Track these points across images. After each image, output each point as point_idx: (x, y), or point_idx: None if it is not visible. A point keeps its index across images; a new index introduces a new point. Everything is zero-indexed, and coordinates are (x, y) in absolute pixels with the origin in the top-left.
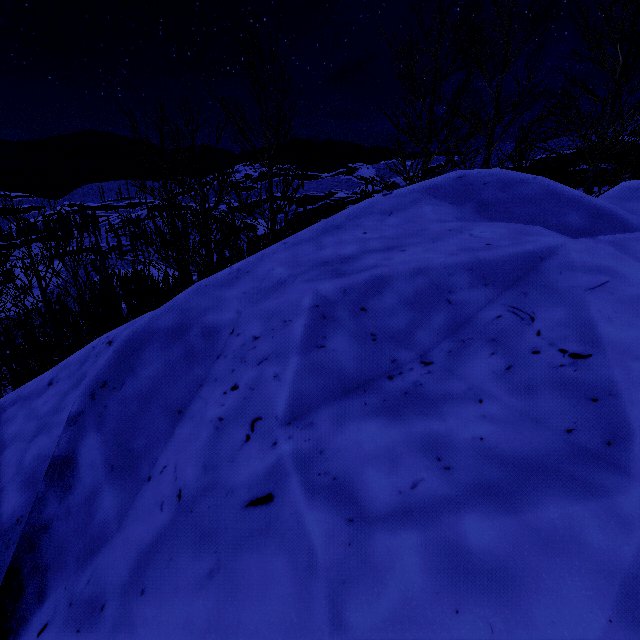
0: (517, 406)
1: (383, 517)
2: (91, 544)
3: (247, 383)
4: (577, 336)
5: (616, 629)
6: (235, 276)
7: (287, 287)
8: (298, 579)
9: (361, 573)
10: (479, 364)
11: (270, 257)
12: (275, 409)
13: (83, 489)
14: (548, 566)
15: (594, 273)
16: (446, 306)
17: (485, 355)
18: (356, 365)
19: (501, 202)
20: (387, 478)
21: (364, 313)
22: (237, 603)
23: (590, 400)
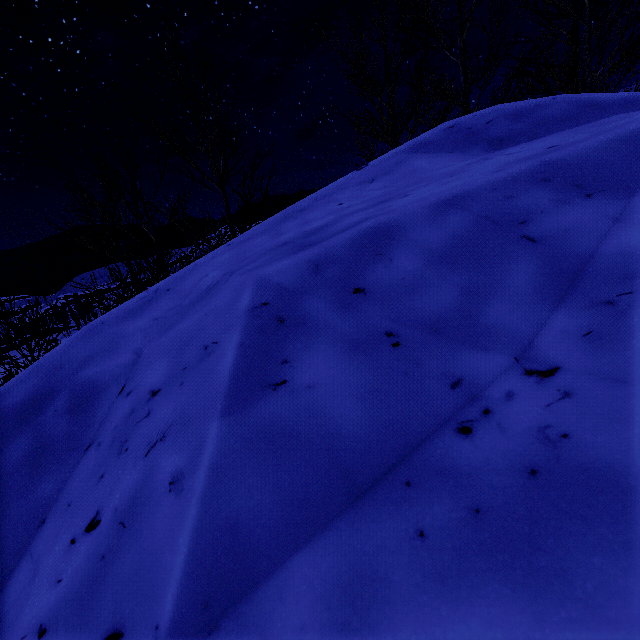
0: None
1: None
2: None
3: (116, 508)
4: None
5: None
6: (148, 299)
7: (217, 289)
8: None
9: None
10: None
11: (205, 264)
12: (157, 597)
13: None
14: None
15: None
16: (527, 247)
17: None
18: (367, 412)
19: (521, 132)
20: None
21: (361, 297)
22: None
23: None
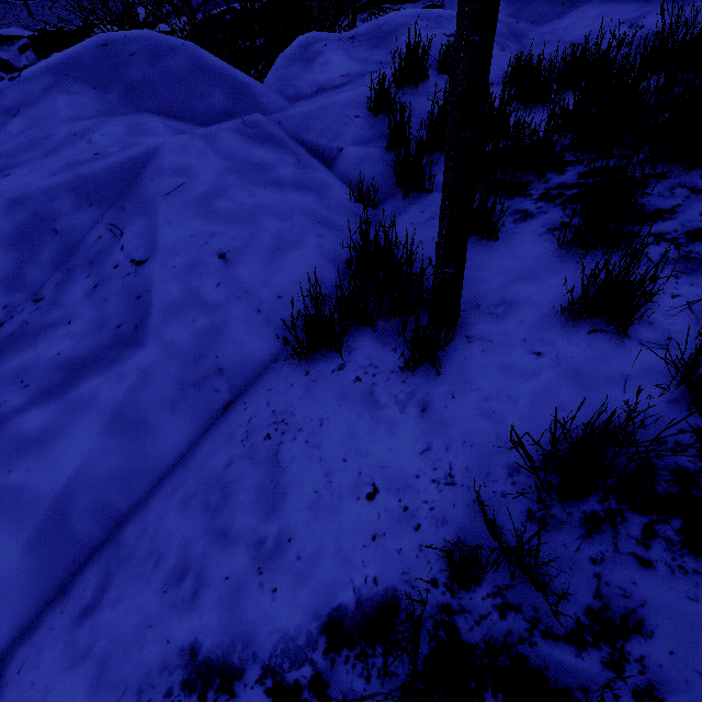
0: (94, 318)
1: None
2: None
3: None
4: (145, 244)
5: (100, 437)
6: None
7: None
8: None
9: None
10: (77, 289)
11: None
12: None
13: None
14: (72, 421)
15: (176, 176)
16: (53, 237)
17: (83, 279)
18: None
19: (149, 83)
20: None
21: None
22: None
23: (137, 299)
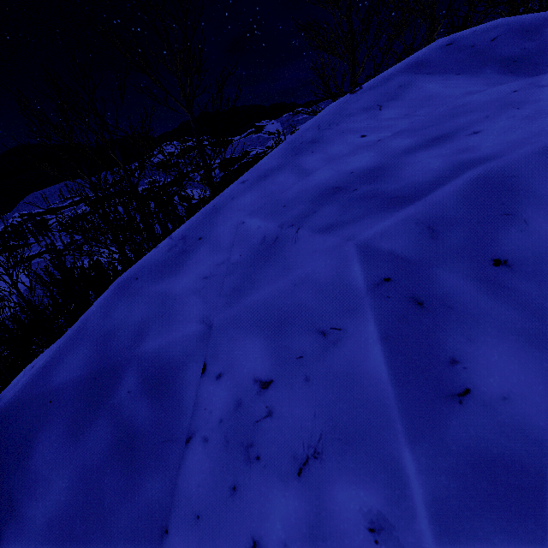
0: None
1: None
2: None
3: (288, 546)
4: None
5: None
6: (181, 250)
7: (288, 250)
8: None
9: None
10: None
11: (229, 206)
12: None
13: None
14: None
15: None
16: None
17: None
18: None
19: (537, 51)
20: None
21: (507, 271)
22: None
23: None
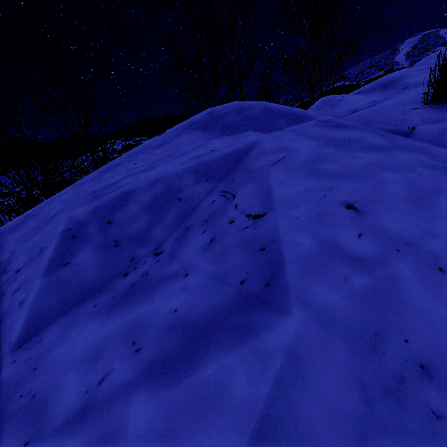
0: (211, 271)
1: (59, 428)
2: None
3: None
4: (259, 201)
5: None
6: (22, 221)
7: (53, 219)
8: None
9: None
10: (193, 243)
11: (57, 199)
12: (11, 336)
13: None
14: (192, 434)
15: (277, 153)
16: (177, 203)
17: (199, 235)
18: (97, 272)
19: (236, 123)
20: (82, 379)
21: (110, 225)
22: None
23: (260, 250)
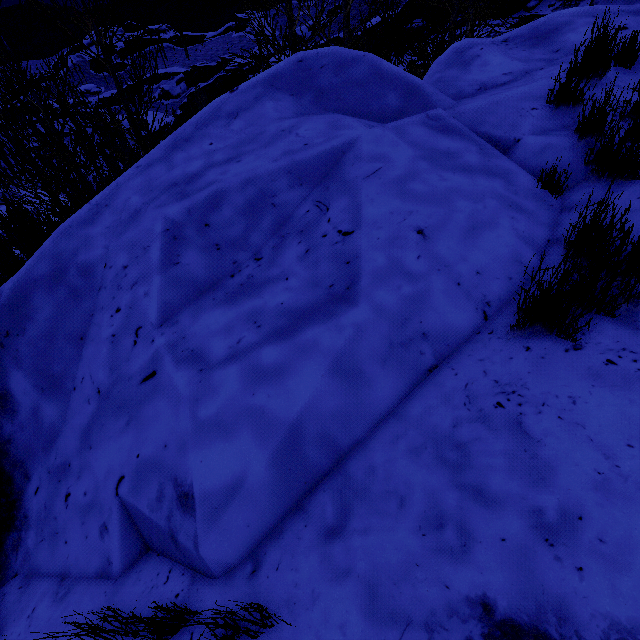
0: (307, 277)
1: (220, 363)
2: (48, 439)
3: (126, 305)
4: (350, 218)
5: (324, 378)
6: (95, 212)
7: (142, 216)
8: (174, 407)
9: (206, 393)
10: (290, 252)
11: (125, 185)
12: (150, 318)
13: (26, 410)
14: (300, 361)
15: (374, 162)
16: (272, 209)
17: (295, 245)
18: (206, 272)
19: (335, 88)
20: (224, 342)
21: (208, 228)
22: (144, 430)
23: (346, 263)
